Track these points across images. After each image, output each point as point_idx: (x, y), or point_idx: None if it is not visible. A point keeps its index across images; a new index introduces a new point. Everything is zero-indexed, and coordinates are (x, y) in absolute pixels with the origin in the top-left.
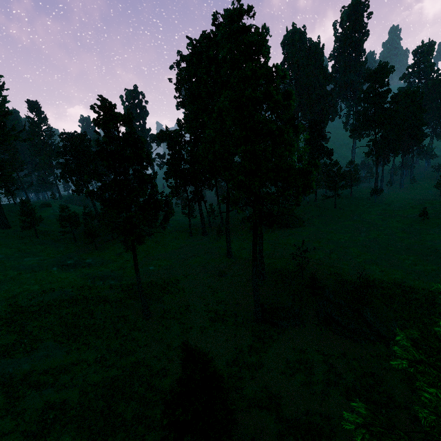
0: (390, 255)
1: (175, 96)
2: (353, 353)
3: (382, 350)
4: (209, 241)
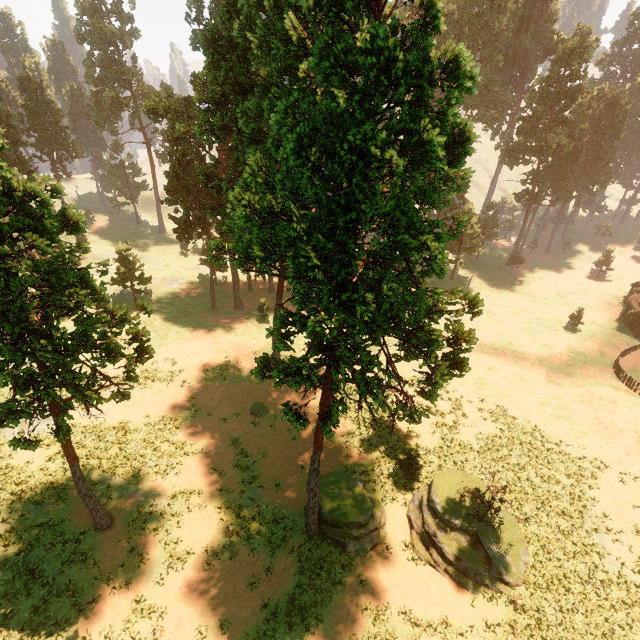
0: (524, 392)
1: (188, 15)
2: (459, 619)
3: (503, 611)
4: (244, 326)
